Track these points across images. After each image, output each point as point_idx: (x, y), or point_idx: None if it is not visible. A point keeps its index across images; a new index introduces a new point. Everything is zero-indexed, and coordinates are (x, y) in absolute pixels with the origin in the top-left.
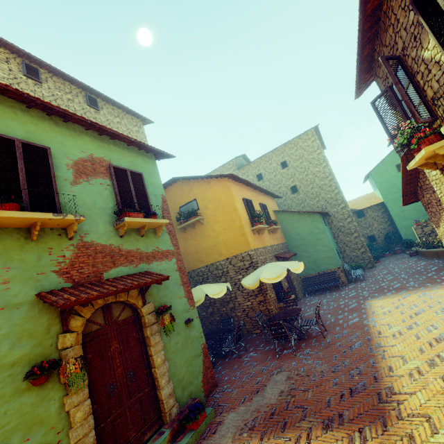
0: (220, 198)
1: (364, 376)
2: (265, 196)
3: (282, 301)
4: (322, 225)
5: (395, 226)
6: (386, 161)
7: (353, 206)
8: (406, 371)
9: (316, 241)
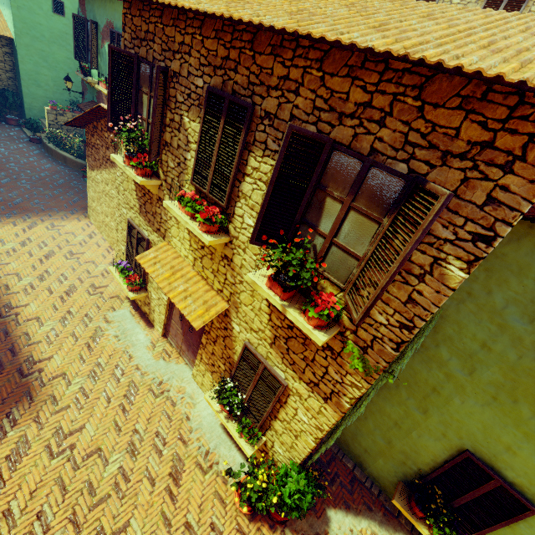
0: None
1: None
2: None
3: None
4: None
5: (19, 85)
6: None
7: None
8: (43, 335)
9: None
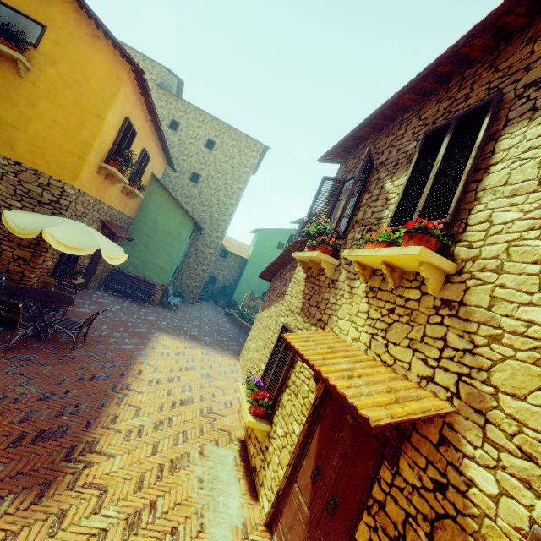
0: (93, 78)
1: (77, 419)
2: (159, 149)
3: (58, 277)
4: (187, 235)
5: (237, 284)
6: (278, 232)
7: (226, 243)
8: (128, 427)
9: (167, 244)
